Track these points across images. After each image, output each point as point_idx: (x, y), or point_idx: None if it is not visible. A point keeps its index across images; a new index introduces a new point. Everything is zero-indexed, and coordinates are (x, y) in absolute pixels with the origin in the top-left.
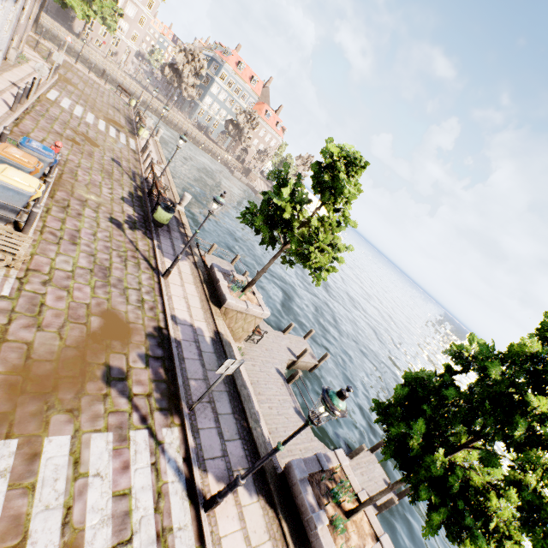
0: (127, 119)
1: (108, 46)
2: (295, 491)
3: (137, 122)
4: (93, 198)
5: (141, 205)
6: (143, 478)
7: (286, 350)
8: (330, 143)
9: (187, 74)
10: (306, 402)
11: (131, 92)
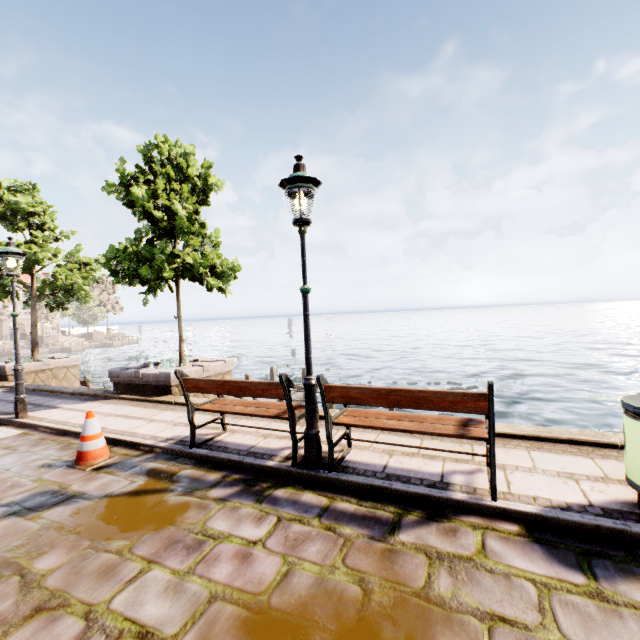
0: None
1: None
2: (122, 378)
3: None
4: None
5: None
6: None
7: None
8: None
9: None
10: None
11: None
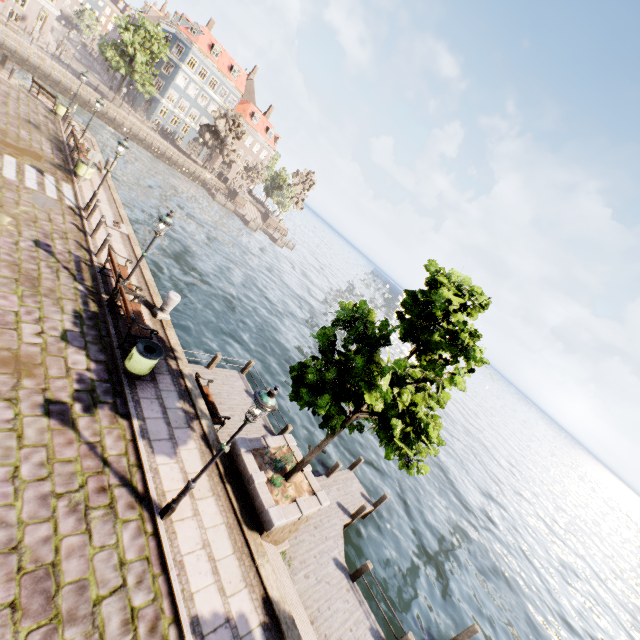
0: (53, 142)
1: (8, 5)
2: None
3: (72, 148)
4: (4, 363)
5: (99, 337)
6: None
7: (337, 510)
8: (439, 276)
9: (141, 59)
10: (384, 615)
11: (54, 80)
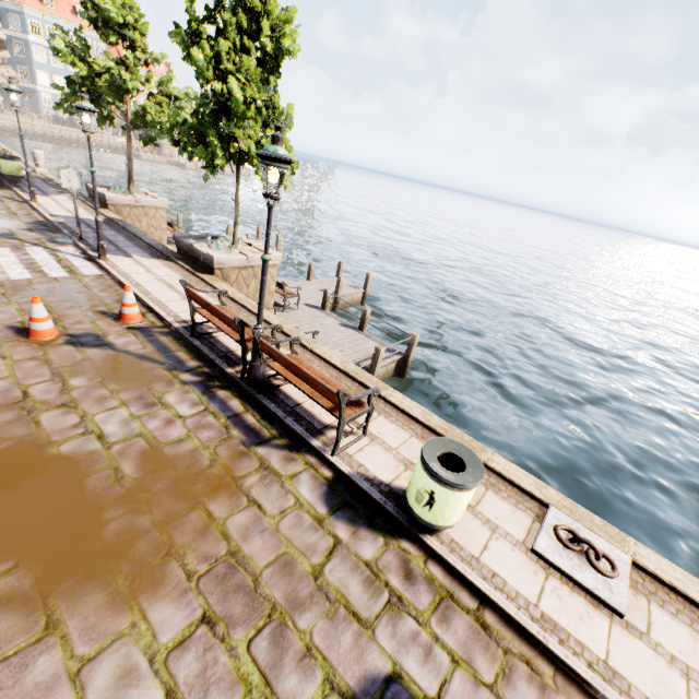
0: None
1: None
2: (182, 245)
3: None
4: None
5: None
6: (44, 257)
7: None
8: None
9: None
10: None
11: None
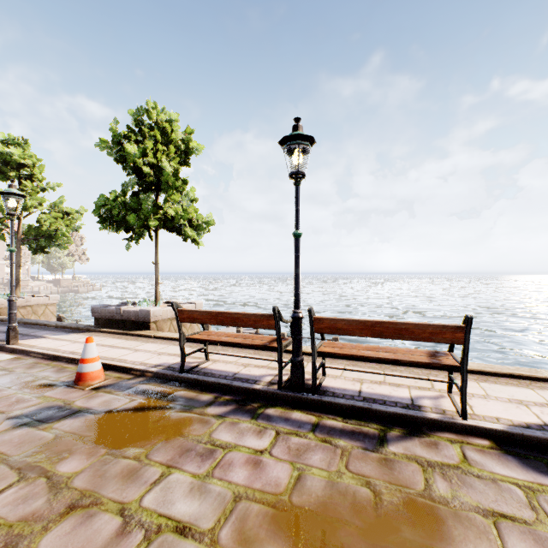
0: None
1: None
2: (104, 314)
3: None
4: None
5: None
6: None
7: None
8: None
9: None
10: None
11: None
